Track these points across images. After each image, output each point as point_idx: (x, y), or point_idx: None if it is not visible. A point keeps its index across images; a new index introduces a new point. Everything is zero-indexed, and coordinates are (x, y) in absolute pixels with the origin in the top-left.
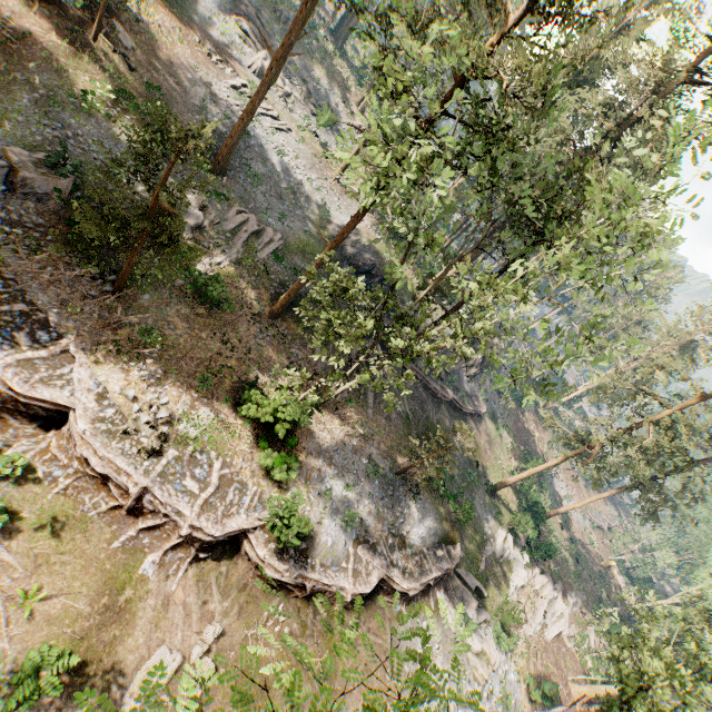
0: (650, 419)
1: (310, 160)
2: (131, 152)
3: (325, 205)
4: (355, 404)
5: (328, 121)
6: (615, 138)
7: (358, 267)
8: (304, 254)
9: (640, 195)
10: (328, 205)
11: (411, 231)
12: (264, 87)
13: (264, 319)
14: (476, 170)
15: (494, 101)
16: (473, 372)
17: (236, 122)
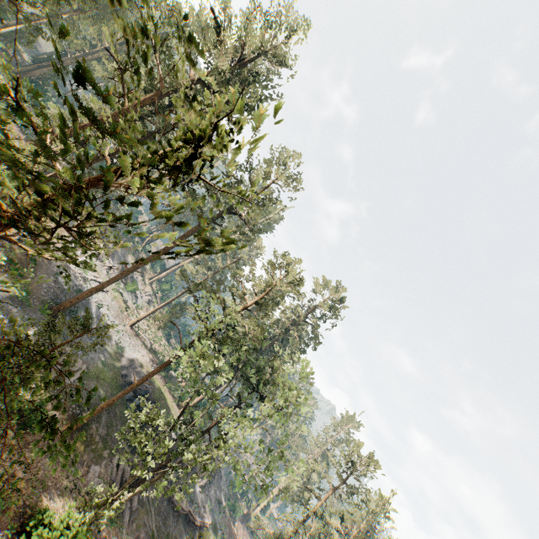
0: (312, 510)
1: (117, 312)
2: (43, 323)
3: (120, 342)
4: (115, 523)
5: (133, 289)
6: (282, 338)
7: (136, 391)
8: (98, 379)
9: (295, 387)
10: (122, 342)
11: (203, 389)
12: (114, 280)
13: (56, 438)
14: (233, 360)
15: (228, 300)
16: (204, 482)
17: (86, 292)
